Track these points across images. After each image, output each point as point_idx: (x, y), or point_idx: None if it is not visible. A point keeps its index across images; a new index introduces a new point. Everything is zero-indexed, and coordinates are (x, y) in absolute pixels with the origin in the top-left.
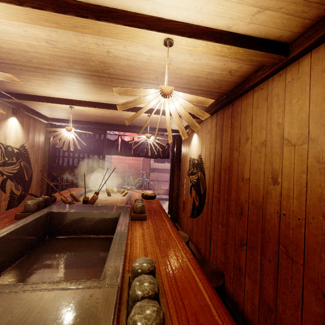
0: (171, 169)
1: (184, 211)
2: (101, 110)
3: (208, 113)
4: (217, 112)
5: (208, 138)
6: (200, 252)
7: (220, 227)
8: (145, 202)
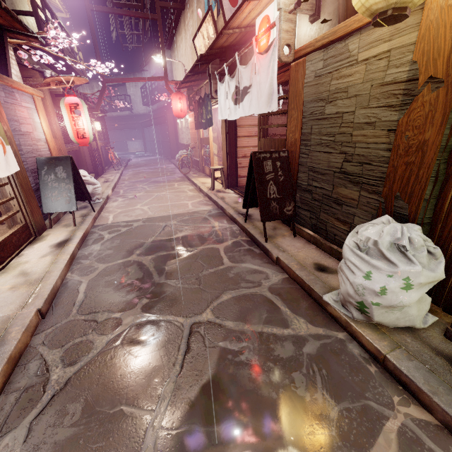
0: None
1: None
2: None
3: None
4: None
5: None
6: None
7: None
8: None
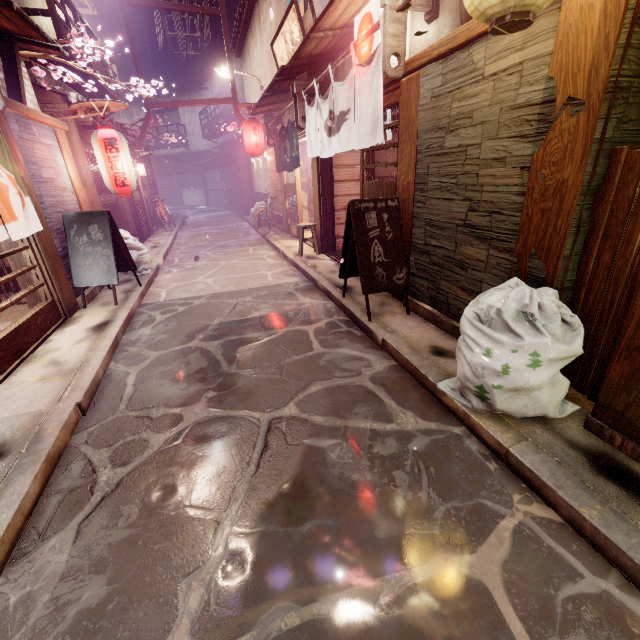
0: None
1: None
2: None
3: None
4: None
5: None
6: None
7: None
8: None
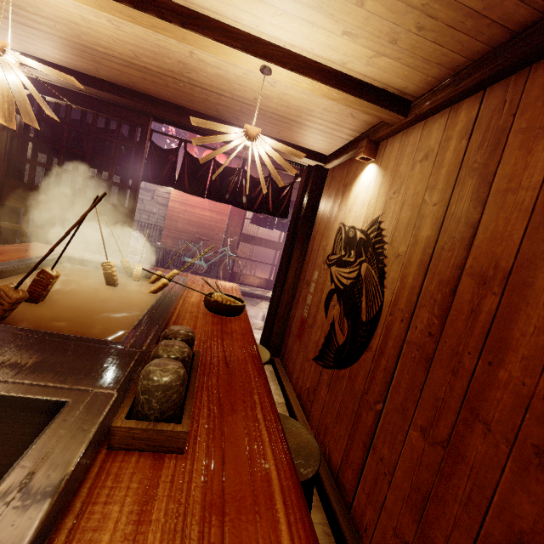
0: (287, 242)
1: (299, 340)
2: (116, 12)
3: (448, 92)
4: (487, 88)
5: (423, 175)
6: (328, 455)
7: (415, 438)
8: (209, 326)
